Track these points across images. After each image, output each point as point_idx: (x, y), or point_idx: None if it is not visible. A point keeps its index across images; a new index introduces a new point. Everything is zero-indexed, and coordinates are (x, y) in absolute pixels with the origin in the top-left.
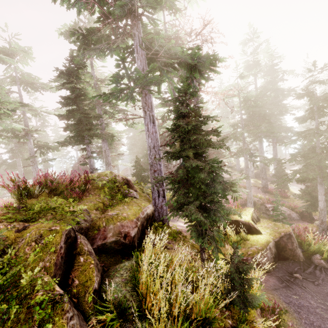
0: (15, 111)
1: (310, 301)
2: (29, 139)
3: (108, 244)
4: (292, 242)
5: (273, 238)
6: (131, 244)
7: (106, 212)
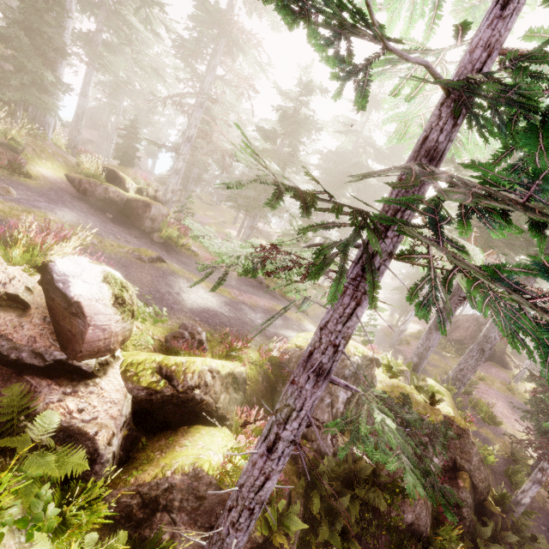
0: None
1: (76, 203)
2: None
3: None
4: (146, 211)
5: (131, 197)
6: None
7: None
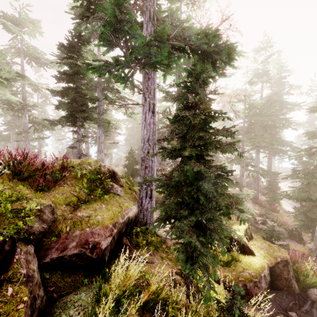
0: (9, 80)
1: None
2: (25, 113)
3: (67, 257)
4: (288, 270)
5: (268, 262)
6: (99, 259)
7: (78, 210)
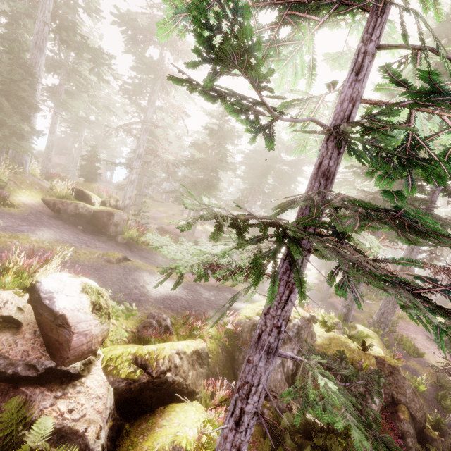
0: None
1: (52, 222)
2: None
3: None
4: (110, 219)
5: (96, 209)
6: None
7: None
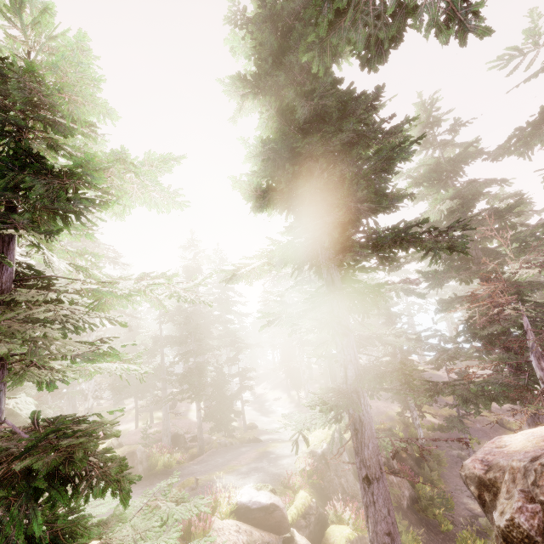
0: None
1: None
2: None
3: None
4: (134, 459)
5: None
6: None
7: None
